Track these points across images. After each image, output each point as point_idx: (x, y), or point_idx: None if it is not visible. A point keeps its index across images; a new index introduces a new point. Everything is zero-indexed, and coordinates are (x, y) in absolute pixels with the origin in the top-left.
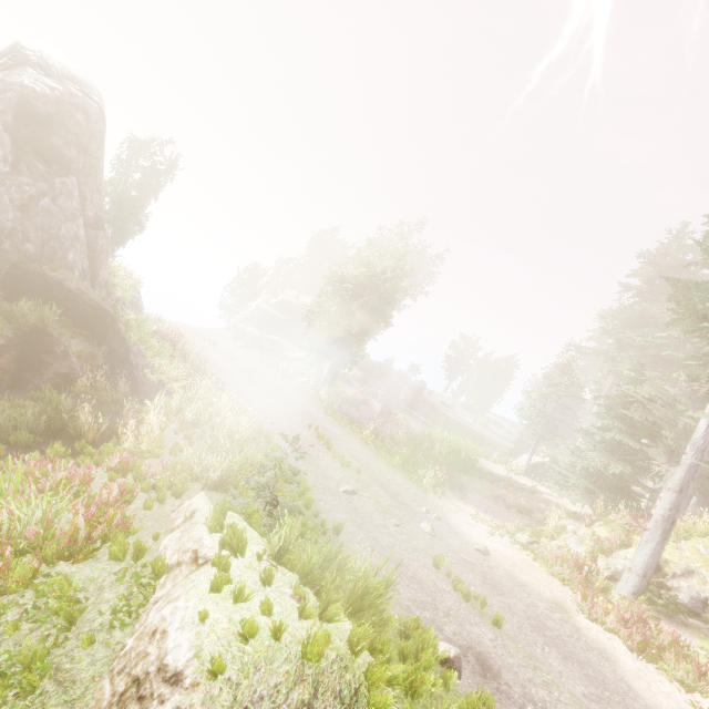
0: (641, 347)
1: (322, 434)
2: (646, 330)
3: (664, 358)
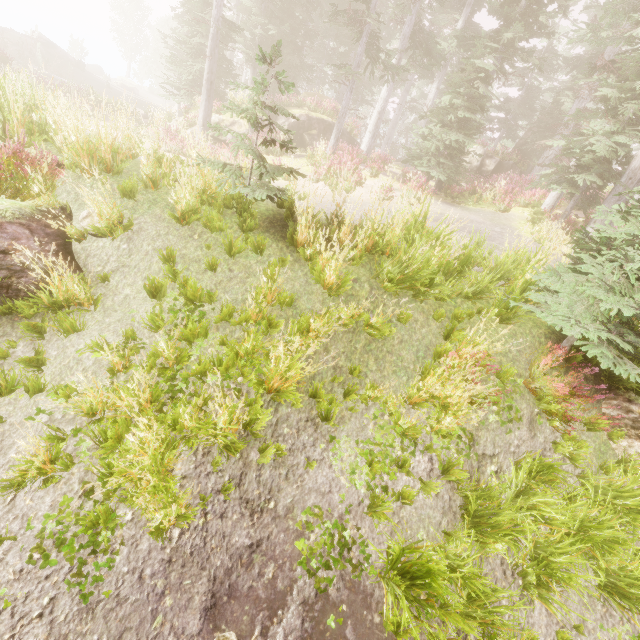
0: None
1: None
2: None
3: None
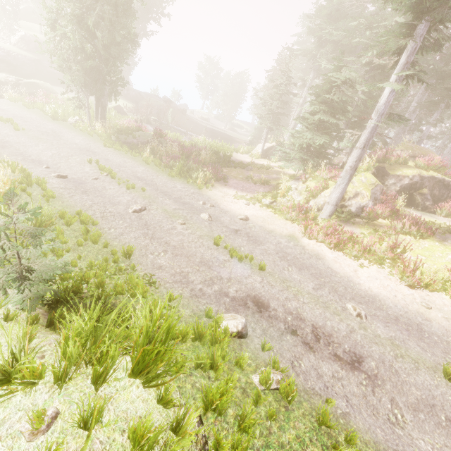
0: (333, 43)
1: (103, 166)
2: (341, 23)
3: (347, 50)
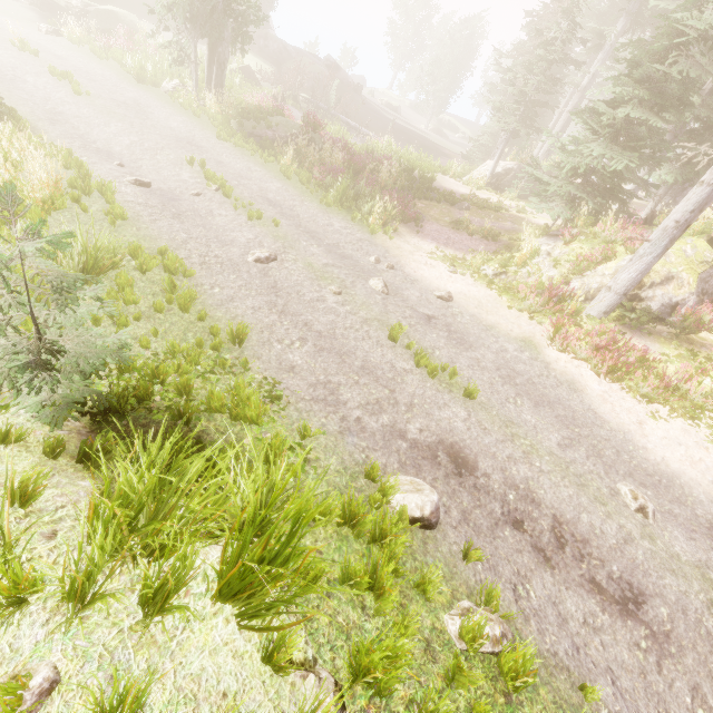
0: None
1: (212, 173)
2: None
3: None
